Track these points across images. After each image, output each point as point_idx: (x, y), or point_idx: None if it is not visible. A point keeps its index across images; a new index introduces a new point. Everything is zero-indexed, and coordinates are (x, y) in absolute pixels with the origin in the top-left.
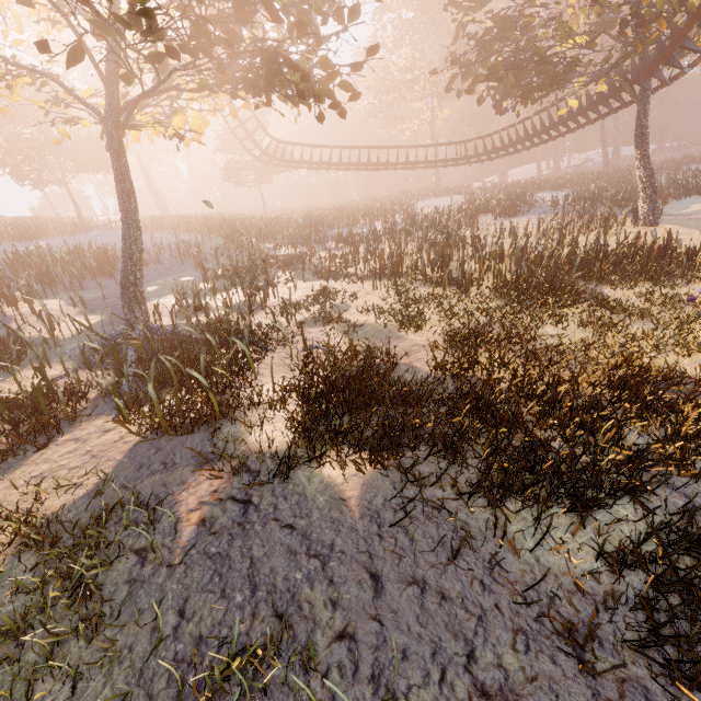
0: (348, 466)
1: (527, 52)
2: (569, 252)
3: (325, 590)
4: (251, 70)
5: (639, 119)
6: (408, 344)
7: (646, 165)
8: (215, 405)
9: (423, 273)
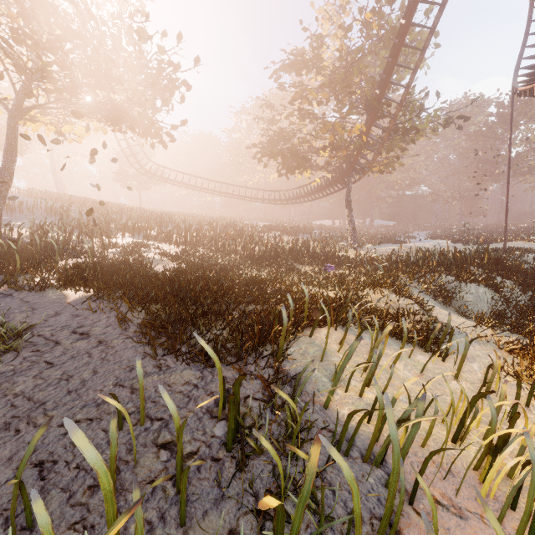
0: (82, 291)
1: (288, 148)
2: (291, 247)
3: (27, 315)
4: (108, 111)
5: (346, 194)
6: (168, 266)
7: (351, 218)
8: (18, 264)
9: (209, 245)
